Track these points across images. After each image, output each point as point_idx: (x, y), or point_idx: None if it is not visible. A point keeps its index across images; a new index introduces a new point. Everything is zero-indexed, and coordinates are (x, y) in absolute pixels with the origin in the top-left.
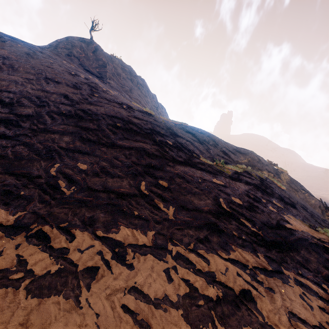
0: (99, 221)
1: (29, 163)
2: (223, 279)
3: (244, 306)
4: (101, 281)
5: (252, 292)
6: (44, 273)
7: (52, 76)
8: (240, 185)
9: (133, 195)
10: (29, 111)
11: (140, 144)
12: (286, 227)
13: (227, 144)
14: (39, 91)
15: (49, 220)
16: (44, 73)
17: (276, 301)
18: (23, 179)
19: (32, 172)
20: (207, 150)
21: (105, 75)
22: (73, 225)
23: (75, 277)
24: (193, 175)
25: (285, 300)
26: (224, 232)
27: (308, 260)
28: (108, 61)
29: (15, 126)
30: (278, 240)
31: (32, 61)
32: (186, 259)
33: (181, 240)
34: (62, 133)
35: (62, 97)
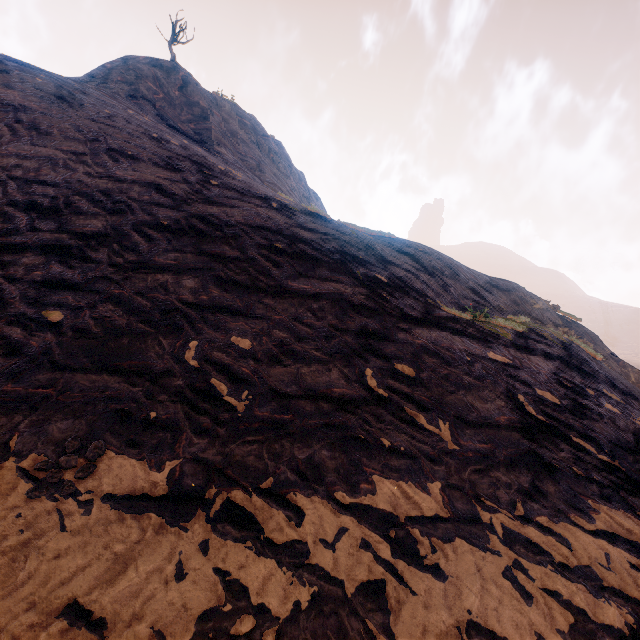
0: (329, 469)
1: (137, 342)
2: (614, 581)
3: None
4: (403, 616)
5: None
6: (291, 611)
7: (120, 146)
8: (539, 362)
9: (362, 400)
10: (96, 225)
11: (331, 285)
12: None
13: (473, 272)
14: (103, 178)
15: (234, 476)
16: (104, 138)
17: None
18: (140, 382)
19: (151, 364)
20: (444, 288)
21: (209, 136)
22: (285, 484)
23: (352, 613)
24: (452, 347)
25: None
26: (559, 470)
27: None
28: (211, 108)
29: (80, 260)
30: None
31: (73, 113)
32: (528, 541)
33: (495, 497)
34: (177, 270)
35: (153, 190)
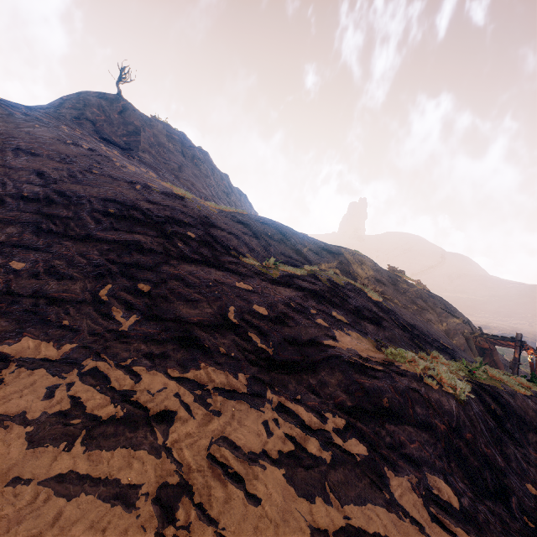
0: None
1: None
2: (145, 399)
3: (147, 428)
4: None
5: (178, 414)
6: None
7: (28, 147)
8: (283, 291)
9: (80, 301)
10: None
11: (135, 236)
12: (320, 344)
13: (310, 239)
14: None
15: None
16: (17, 142)
17: (210, 424)
18: None
19: None
20: (265, 247)
21: (137, 146)
22: None
23: None
24: (203, 277)
25: (230, 425)
26: (204, 348)
27: (325, 384)
28: (144, 126)
29: None
30: (295, 359)
31: (2, 126)
32: (103, 375)
33: (116, 355)
34: (8, 222)
35: (34, 174)
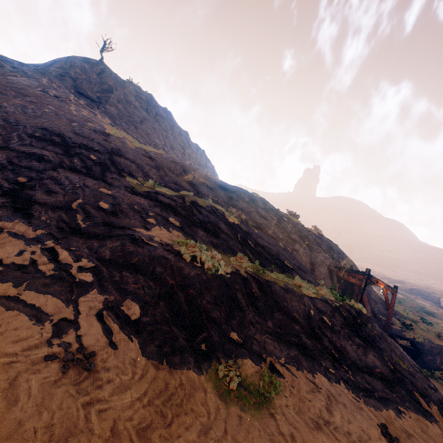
0: None
1: None
2: None
3: None
4: None
5: None
6: None
7: (1, 88)
8: (138, 199)
9: None
10: None
11: (43, 151)
12: (129, 228)
13: (211, 178)
14: None
15: None
16: None
17: None
18: None
19: None
20: (161, 176)
21: (107, 100)
22: None
23: None
24: (76, 181)
25: None
26: (30, 214)
27: (103, 246)
28: (117, 86)
29: None
30: (98, 232)
31: None
32: None
33: None
34: None
35: None
